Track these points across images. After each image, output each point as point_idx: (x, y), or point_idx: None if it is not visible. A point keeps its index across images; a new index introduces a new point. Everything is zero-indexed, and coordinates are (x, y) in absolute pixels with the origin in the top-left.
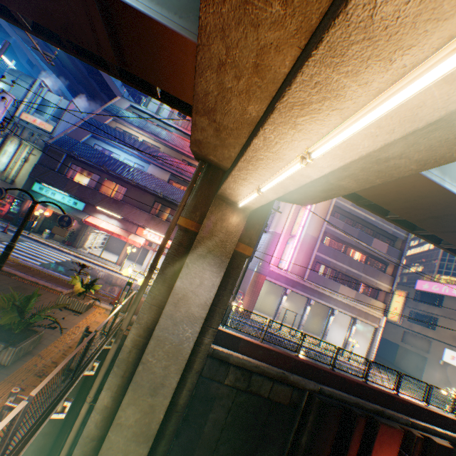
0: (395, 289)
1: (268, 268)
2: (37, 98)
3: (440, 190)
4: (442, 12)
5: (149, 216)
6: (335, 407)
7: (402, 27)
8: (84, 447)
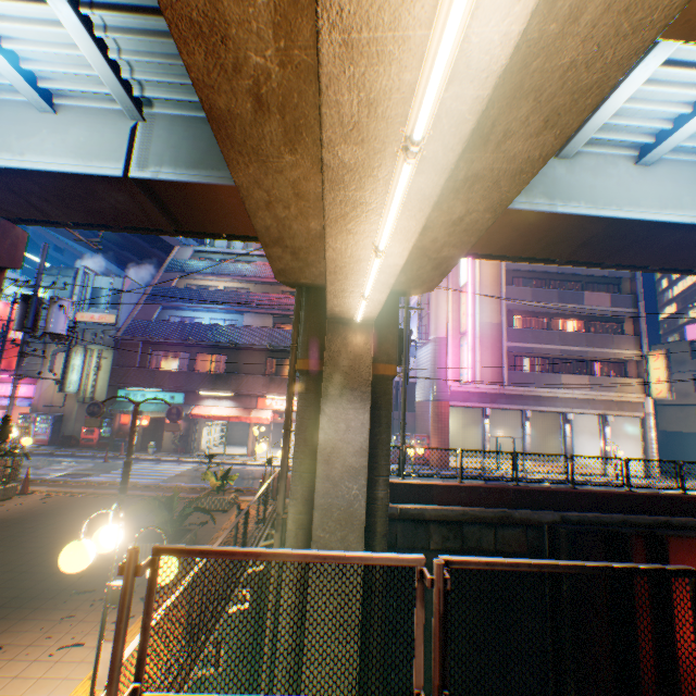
0: (646, 352)
1: (448, 389)
2: (86, 290)
3: (558, 217)
4: (379, 149)
5: (266, 378)
6: (591, 534)
7: (364, 161)
8: (284, 662)
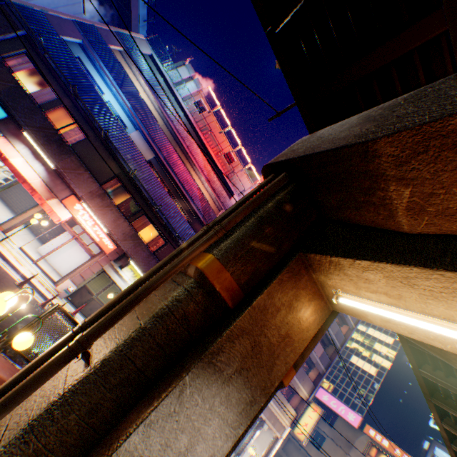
0: (312, 400)
1: None
2: None
3: None
4: None
5: (99, 190)
6: None
7: None
8: None
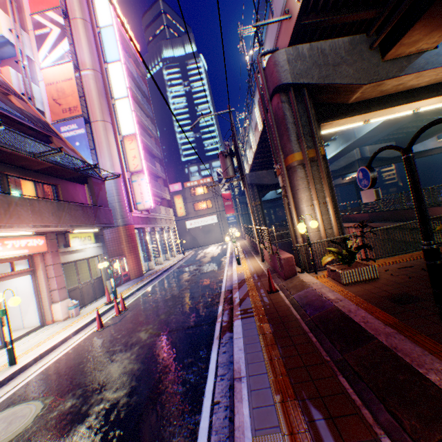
0: (174, 196)
1: (132, 215)
2: None
3: None
4: None
5: None
6: None
7: None
8: None
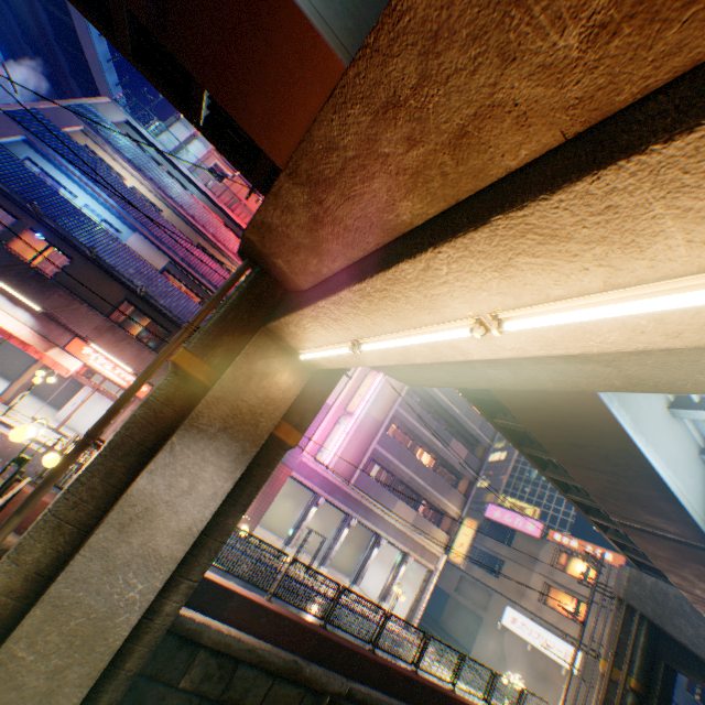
0: (465, 515)
1: (300, 457)
2: None
3: (603, 413)
4: None
5: (107, 322)
6: None
7: None
8: None
